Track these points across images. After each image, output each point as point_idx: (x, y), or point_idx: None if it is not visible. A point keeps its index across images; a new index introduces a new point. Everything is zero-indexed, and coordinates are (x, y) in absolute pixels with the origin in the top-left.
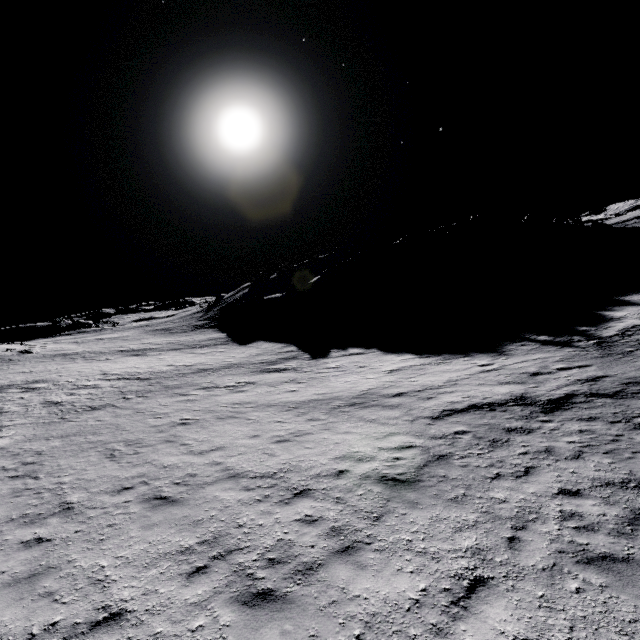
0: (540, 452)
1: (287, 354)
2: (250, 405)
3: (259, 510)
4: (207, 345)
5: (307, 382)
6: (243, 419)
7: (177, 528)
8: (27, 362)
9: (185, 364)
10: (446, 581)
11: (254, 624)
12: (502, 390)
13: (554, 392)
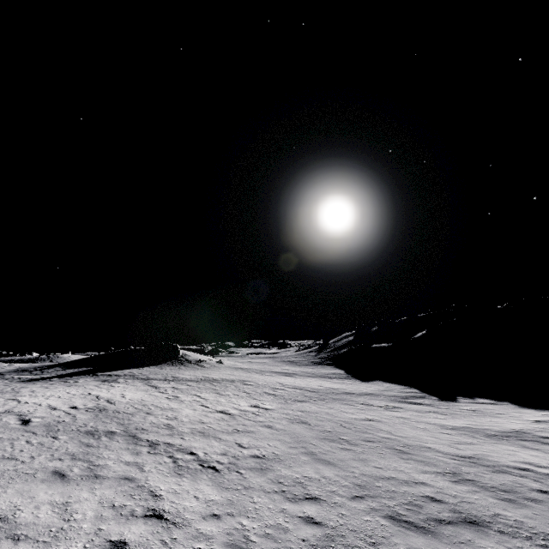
0: None
1: (413, 393)
2: (411, 420)
3: (473, 470)
4: (334, 377)
5: (450, 415)
6: (414, 426)
7: (423, 463)
8: (225, 369)
9: (330, 387)
10: None
11: (512, 506)
12: None
13: None
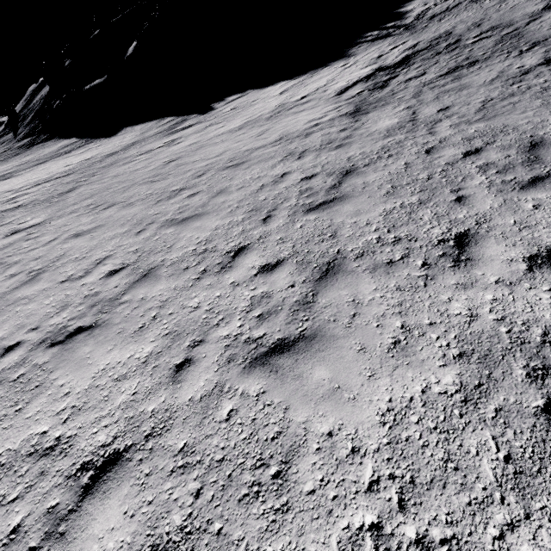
0: (407, 80)
1: (173, 122)
2: (203, 141)
3: (295, 144)
4: (71, 150)
5: (225, 121)
6: (213, 144)
7: (264, 162)
8: None
9: (82, 160)
10: (403, 116)
11: (346, 148)
12: (366, 70)
13: (396, 60)
